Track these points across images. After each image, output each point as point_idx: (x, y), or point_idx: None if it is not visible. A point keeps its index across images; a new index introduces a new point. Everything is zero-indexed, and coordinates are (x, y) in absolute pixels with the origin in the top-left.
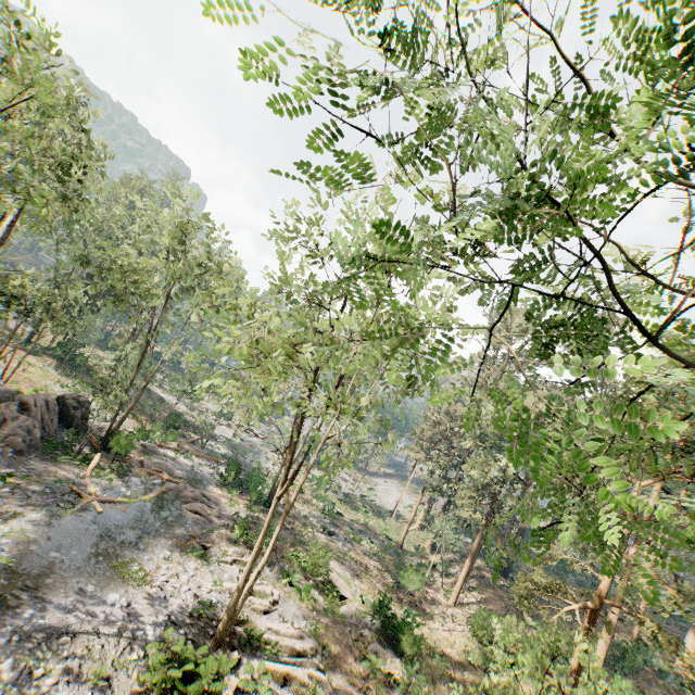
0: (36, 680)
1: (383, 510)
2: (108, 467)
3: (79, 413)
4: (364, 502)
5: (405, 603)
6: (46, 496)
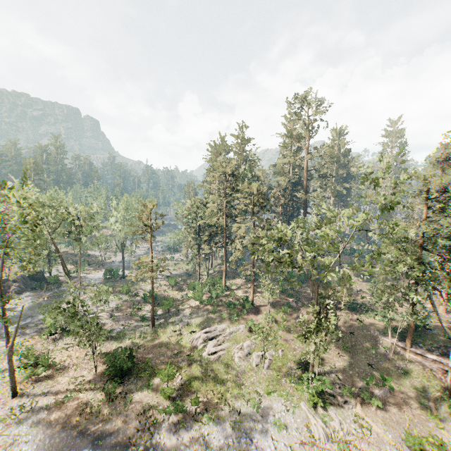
0: (23, 330)
1: None
2: (53, 288)
3: (39, 275)
4: None
5: (174, 290)
6: (28, 301)
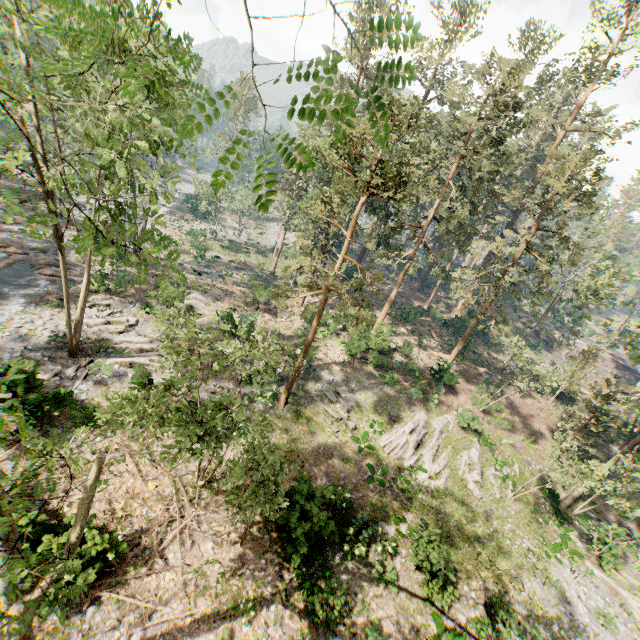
0: None
1: (269, 249)
2: None
3: None
4: (250, 245)
5: (260, 310)
6: None
